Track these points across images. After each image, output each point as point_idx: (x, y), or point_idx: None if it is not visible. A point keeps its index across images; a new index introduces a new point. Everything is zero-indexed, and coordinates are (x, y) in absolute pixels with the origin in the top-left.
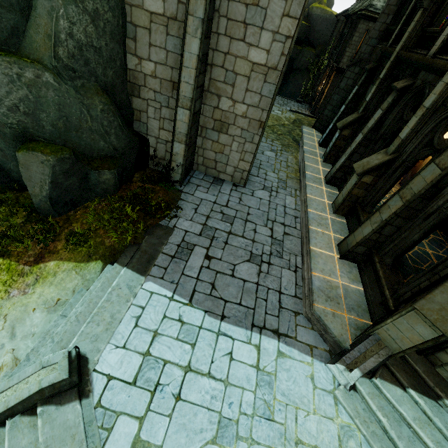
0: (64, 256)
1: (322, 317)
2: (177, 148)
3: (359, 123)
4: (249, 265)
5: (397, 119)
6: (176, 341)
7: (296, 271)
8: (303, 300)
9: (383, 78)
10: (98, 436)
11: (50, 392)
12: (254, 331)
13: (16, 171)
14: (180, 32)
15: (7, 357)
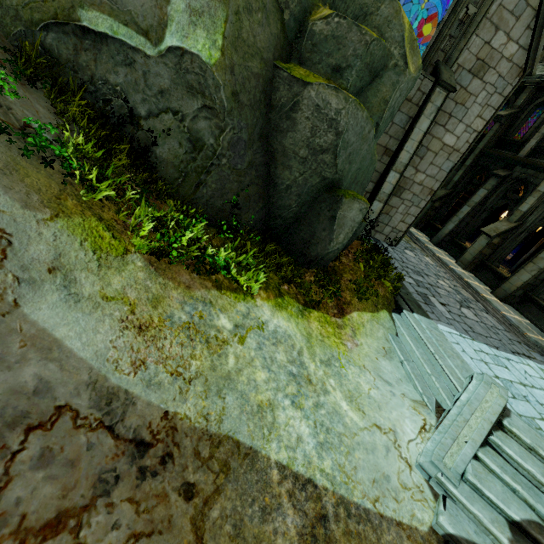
0: (359, 306)
1: (538, 341)
2: (375, 207)
3: (448, 197)
4: (465, 309)
5: (500, 197)
6: (498, 367)
7: (487, 313)
8: (512, 333)
9: (469, 165)
10: (542, 434)
11: (506, 405)
12: (517, 356)
13: (287, 217)
14: (409, 111)
15: (407, 401)
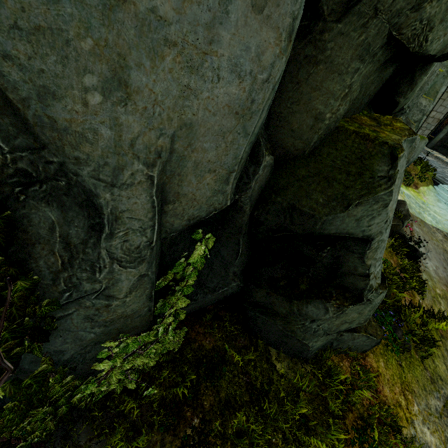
0: (421, 184)
1: None
2: None
3: None
4: None
5: None
6: None
7: None
8: None
9: None
10: None
11: None
12: None
13: None
14: None
15: None
